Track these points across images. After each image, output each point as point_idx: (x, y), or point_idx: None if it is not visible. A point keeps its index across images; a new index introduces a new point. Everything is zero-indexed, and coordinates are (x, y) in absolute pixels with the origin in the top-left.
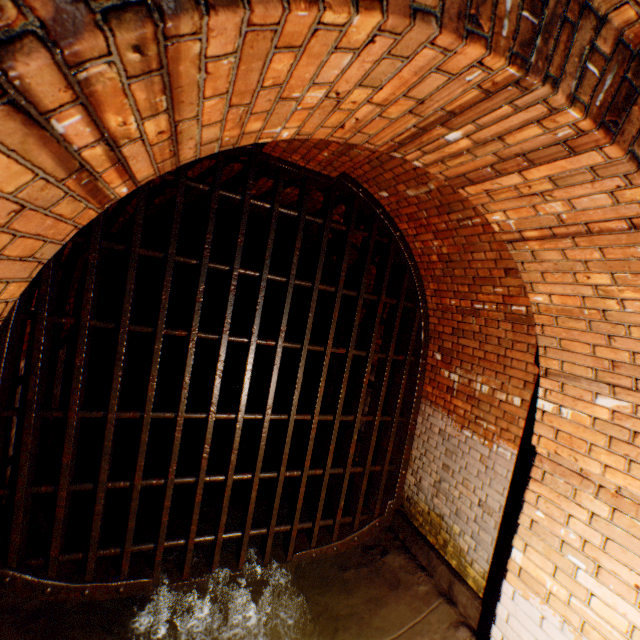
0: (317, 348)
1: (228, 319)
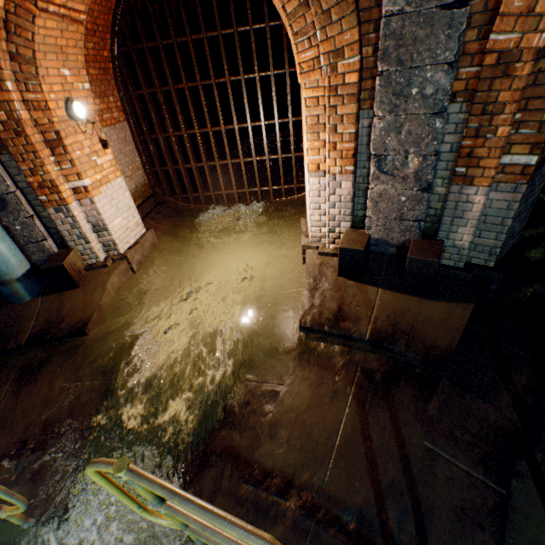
0: (251, 76)
1: (196, 71)
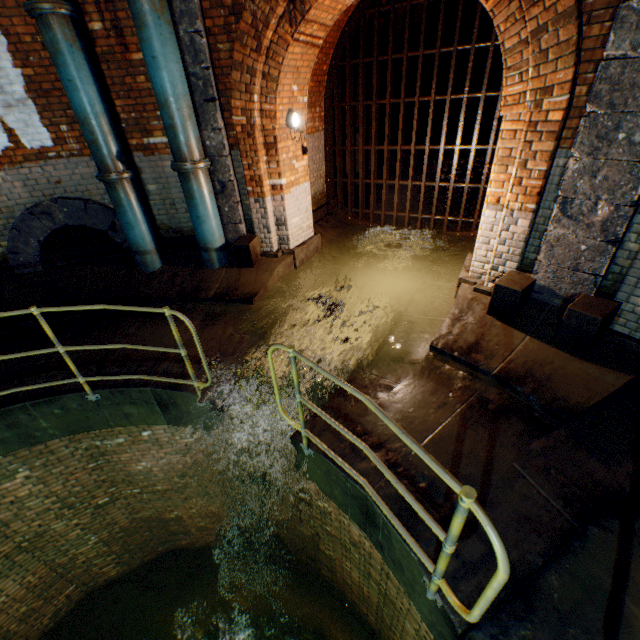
0: (459, 97)
1: (402, 89)
